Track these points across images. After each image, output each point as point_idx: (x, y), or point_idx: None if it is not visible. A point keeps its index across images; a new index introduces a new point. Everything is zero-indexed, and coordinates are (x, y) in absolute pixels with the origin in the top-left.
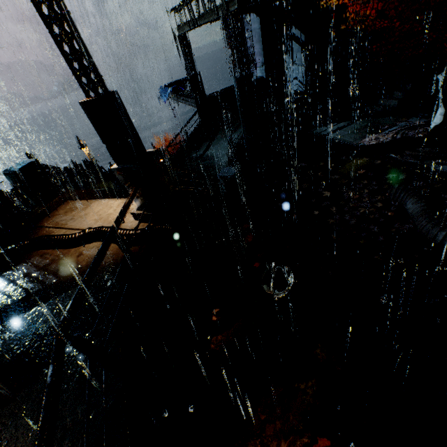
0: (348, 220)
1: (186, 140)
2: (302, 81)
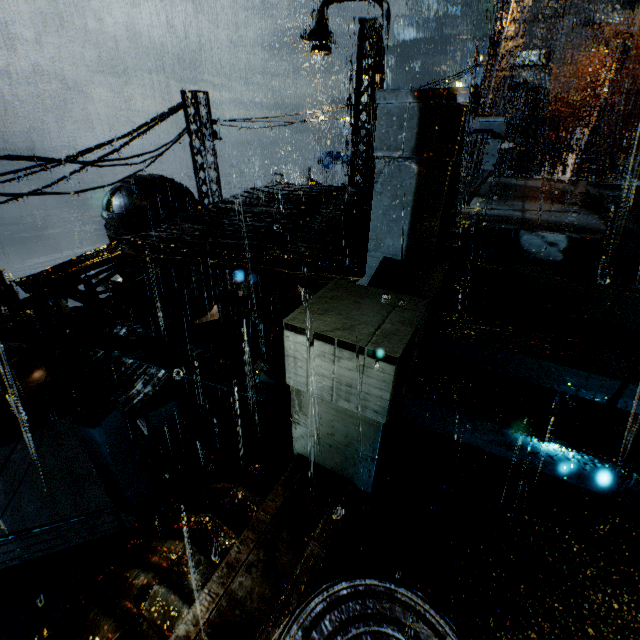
0: None
1: None
2: None
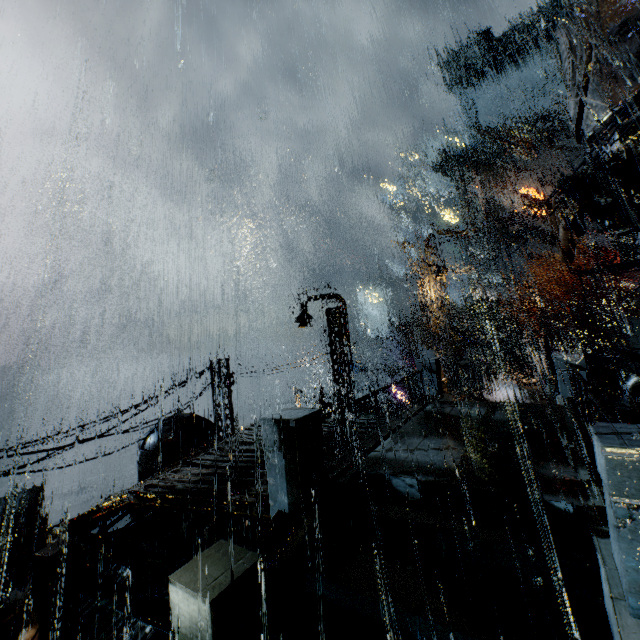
0: None
1: None
2: None
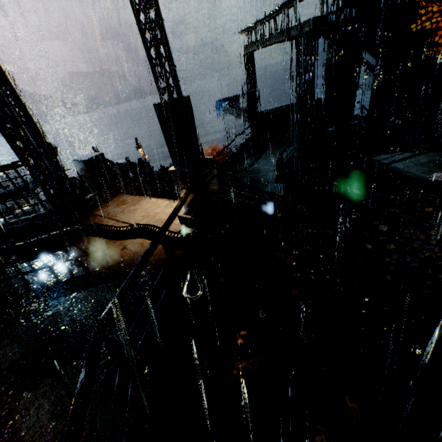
0: (408, 262)
1: (235, 151)
2: (366, 106)
